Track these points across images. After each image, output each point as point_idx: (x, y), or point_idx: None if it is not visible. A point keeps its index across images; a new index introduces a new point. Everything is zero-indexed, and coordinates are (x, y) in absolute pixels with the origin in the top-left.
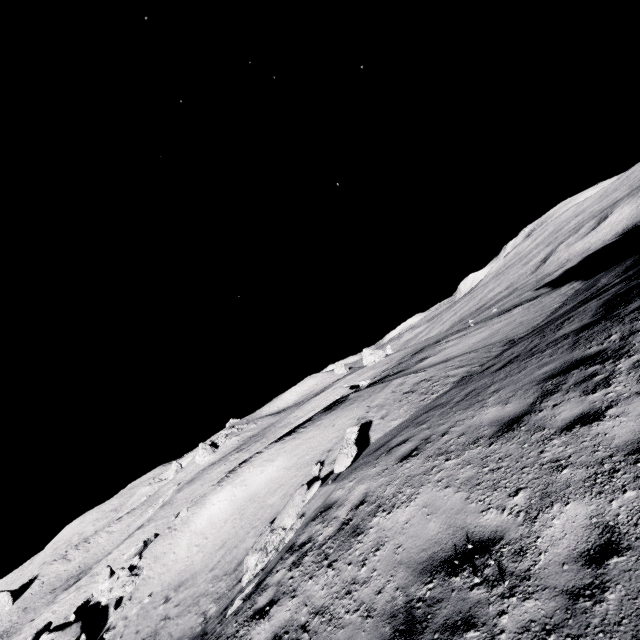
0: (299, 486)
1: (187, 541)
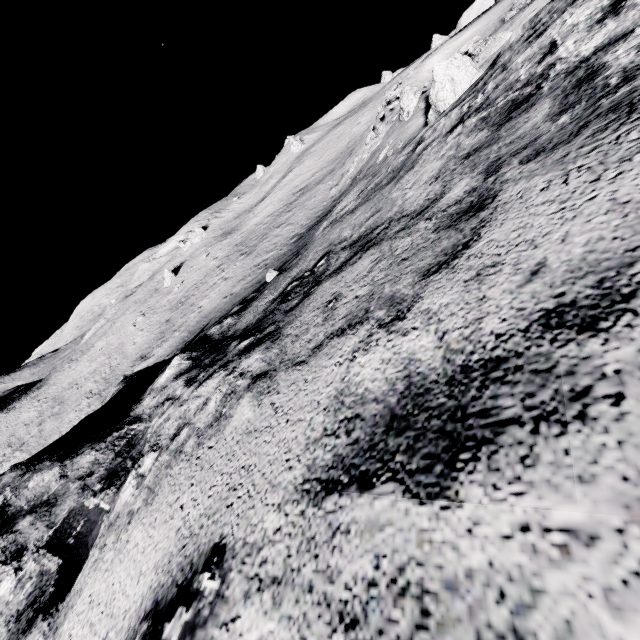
0: (508, 10)
1: (427, 73)
